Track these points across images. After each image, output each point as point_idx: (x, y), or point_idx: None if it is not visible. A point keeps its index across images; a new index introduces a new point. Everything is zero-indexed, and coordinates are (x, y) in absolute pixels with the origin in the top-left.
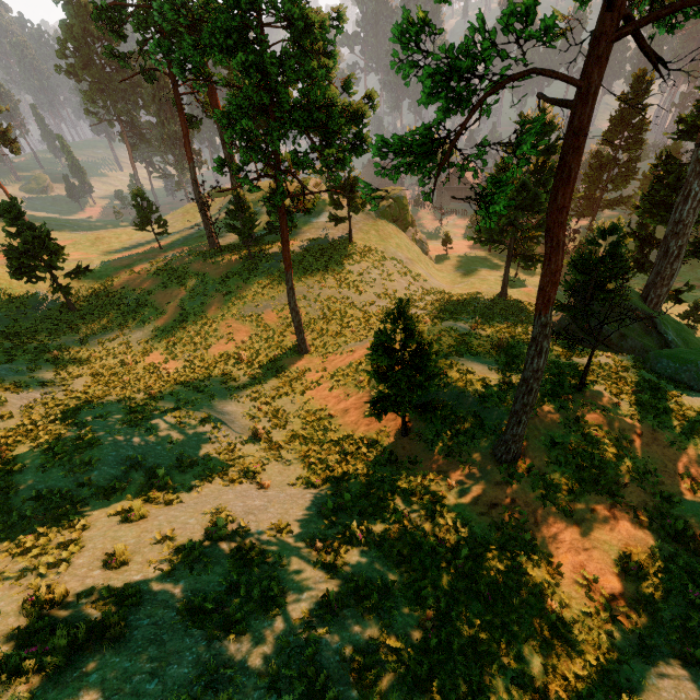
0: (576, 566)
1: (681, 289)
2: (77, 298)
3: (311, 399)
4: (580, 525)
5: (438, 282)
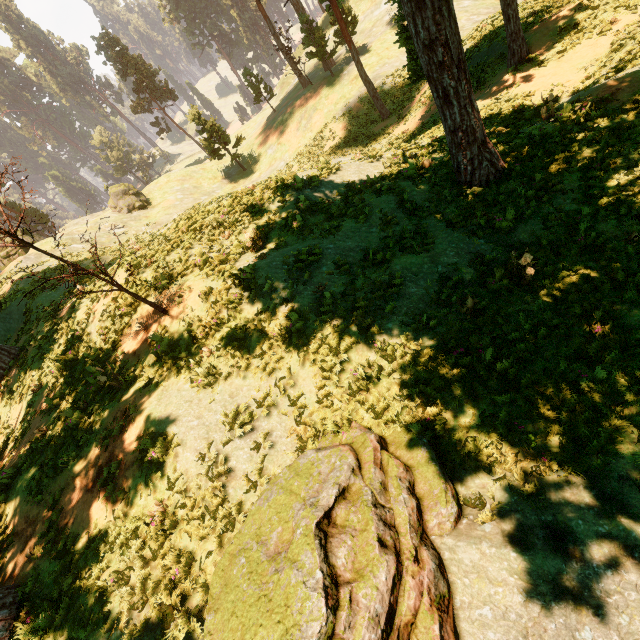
0: (548, 86)
1: None
2: (244, 164)
3: (392, 136)
4: (562, 66)
5: None
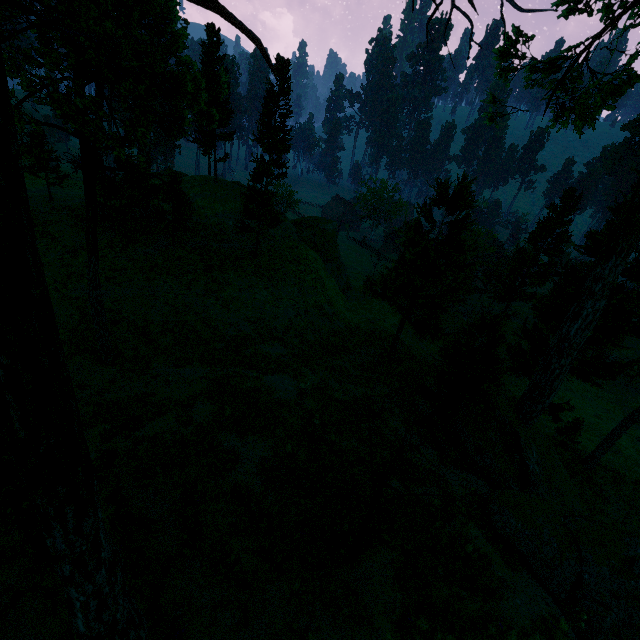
0: None
1: (570, 397)
2: None
3: None
4: None
5: (336, 322)
